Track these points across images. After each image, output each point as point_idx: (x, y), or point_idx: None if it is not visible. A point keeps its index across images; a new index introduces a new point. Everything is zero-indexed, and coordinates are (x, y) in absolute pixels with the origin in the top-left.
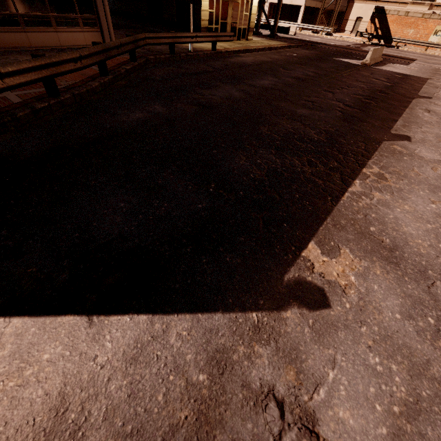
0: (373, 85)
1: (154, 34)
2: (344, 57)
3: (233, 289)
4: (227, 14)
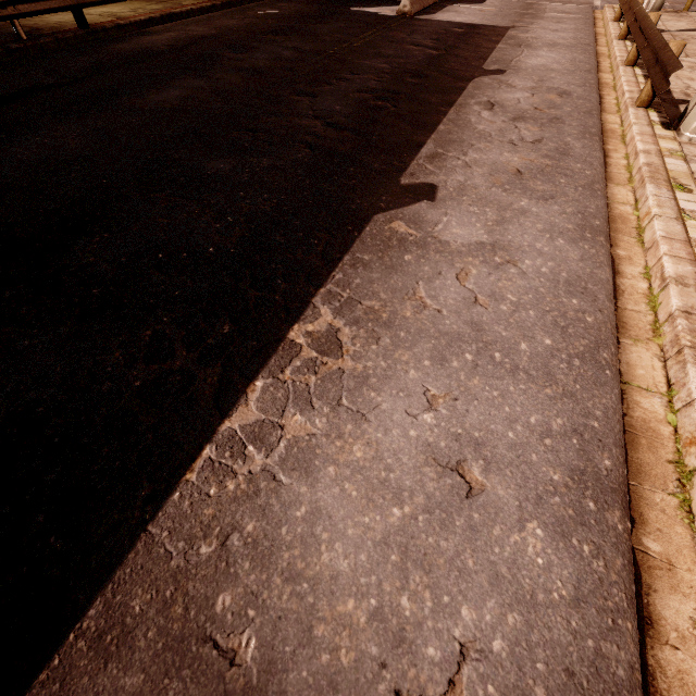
0: (404, 60)
1: None
2: (372, 3)
3: None
4: None
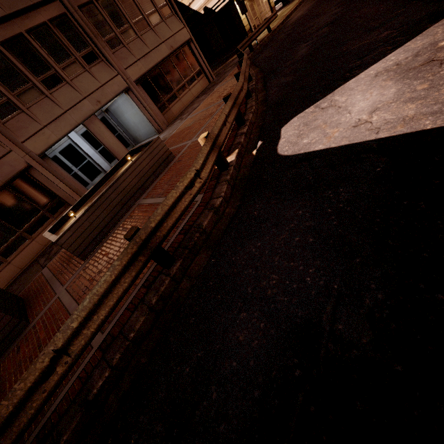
0: None
1: (241, 44)
2: None
3: None
4: (255, 11)
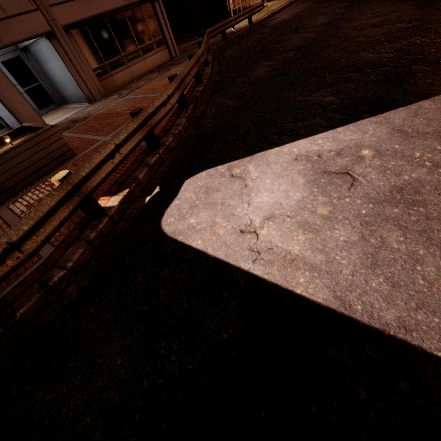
0: None
1: (212, 27)
2: None
3: (440, 87)
4: None
